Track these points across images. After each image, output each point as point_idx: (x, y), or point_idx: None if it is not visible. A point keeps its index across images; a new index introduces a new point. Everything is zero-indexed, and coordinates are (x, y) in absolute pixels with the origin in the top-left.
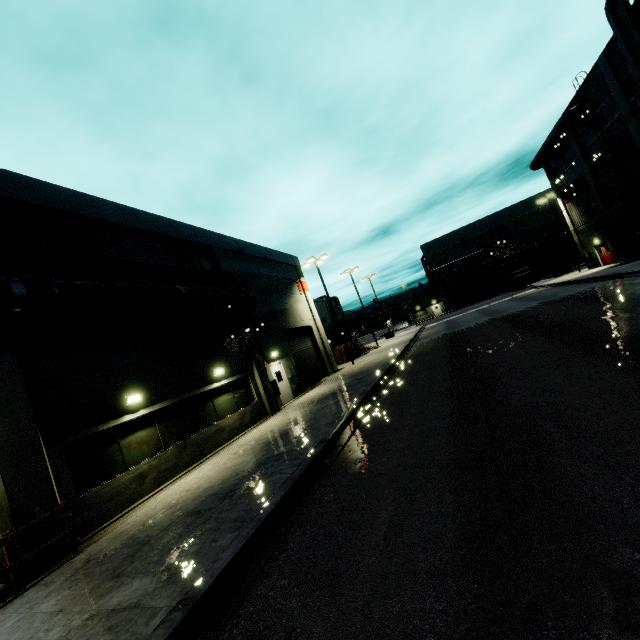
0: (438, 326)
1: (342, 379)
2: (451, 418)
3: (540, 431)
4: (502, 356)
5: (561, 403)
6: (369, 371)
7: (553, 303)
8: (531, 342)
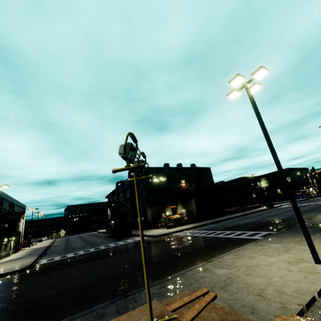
0: (62, 239)
1: (31, 249)
2: (64, 248)
3: (74, 247)
4: (75, 243)
5: (77, 245)
6: (41, 247)
7: (92, 236)
8: (81, 242)
